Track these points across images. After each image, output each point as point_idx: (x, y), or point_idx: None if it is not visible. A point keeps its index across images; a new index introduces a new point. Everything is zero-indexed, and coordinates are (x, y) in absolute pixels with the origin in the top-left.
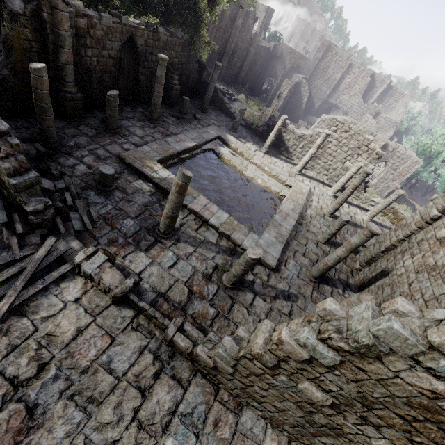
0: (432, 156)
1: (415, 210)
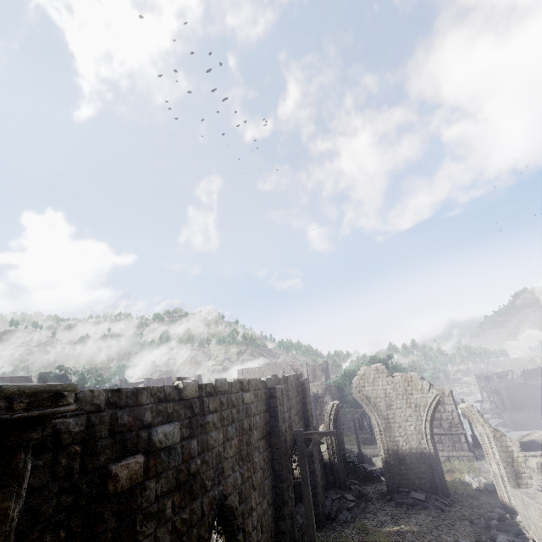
0: (344, 387)
1: (364, 432)
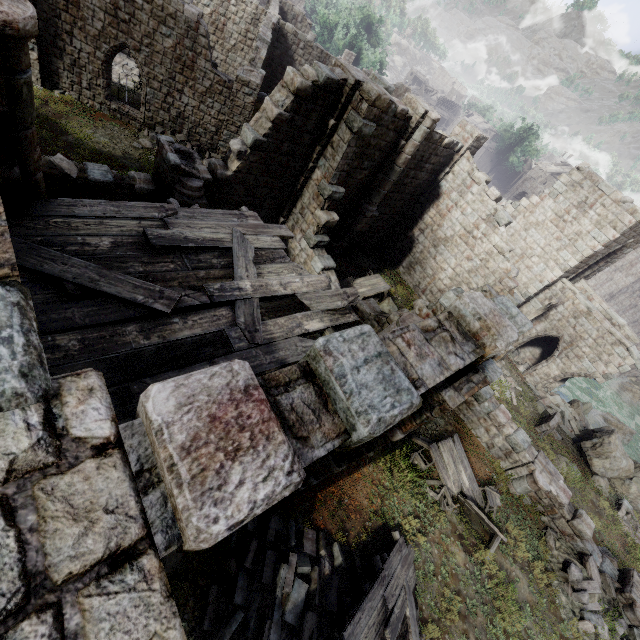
0: (331, 28)
1: None
